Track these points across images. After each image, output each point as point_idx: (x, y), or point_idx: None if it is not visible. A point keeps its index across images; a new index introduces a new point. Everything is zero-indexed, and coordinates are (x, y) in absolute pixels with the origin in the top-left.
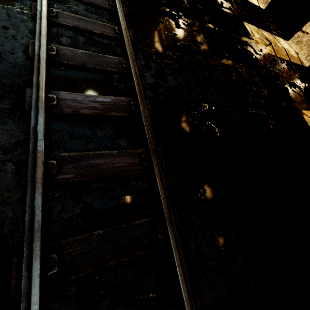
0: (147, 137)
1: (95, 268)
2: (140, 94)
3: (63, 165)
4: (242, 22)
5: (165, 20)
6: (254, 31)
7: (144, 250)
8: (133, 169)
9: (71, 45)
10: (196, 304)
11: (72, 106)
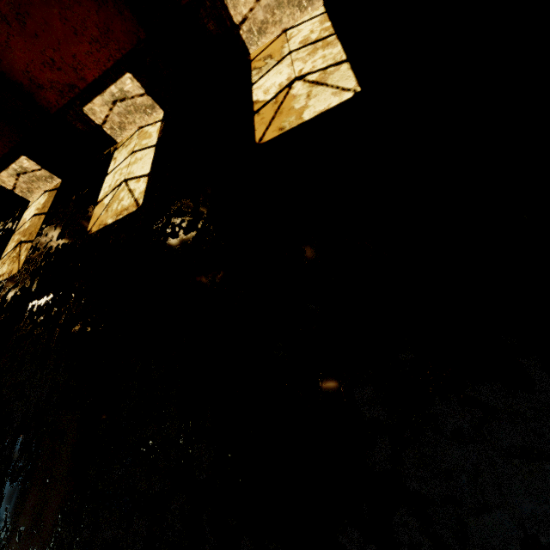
0: None
1: None
2: None
3: None
4: None
5: None
6: None
7: None
8: None
9: None
10: None
11: None
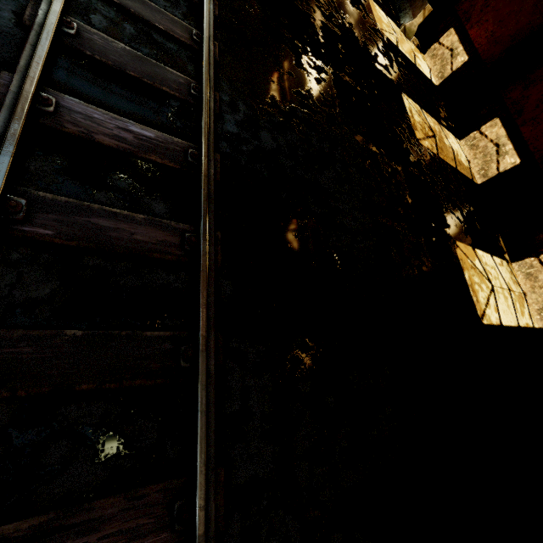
0: (201, 208)
1: (52, 388)
2: (208, 141)
3: (38, 211)
4: (401, 92)
5: (280, 48)
6: (414, 110)
7: (150, 379)
8: (165, 252)
9: (107, 32)
10: (218, 479)
11: (82, 125)
